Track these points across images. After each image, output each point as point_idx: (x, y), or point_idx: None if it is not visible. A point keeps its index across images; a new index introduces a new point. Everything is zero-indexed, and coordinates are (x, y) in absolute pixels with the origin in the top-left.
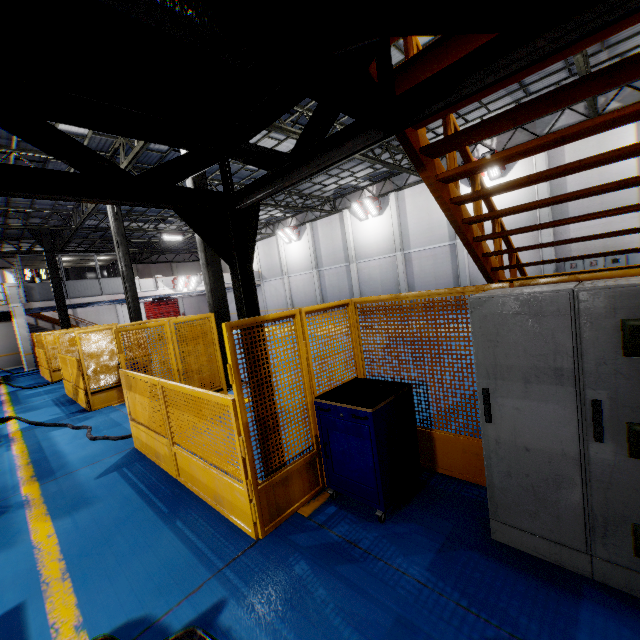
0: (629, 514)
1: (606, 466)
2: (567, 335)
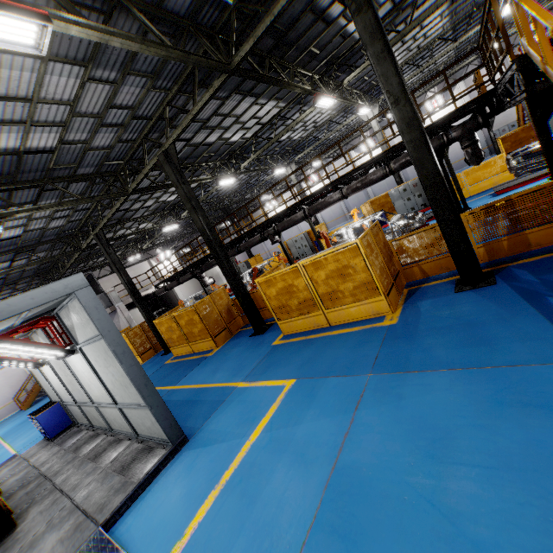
0: None
1: None
2: None
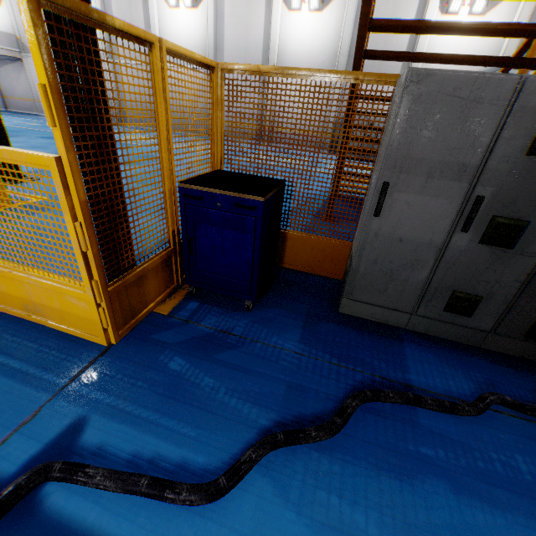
0: (455, 284)
1: (458, 251)
2: (491, 129)
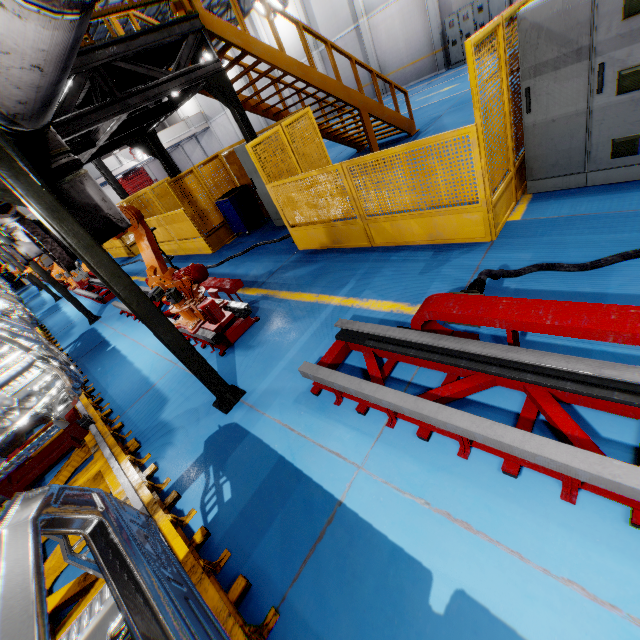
0: None
1: None
2: None
